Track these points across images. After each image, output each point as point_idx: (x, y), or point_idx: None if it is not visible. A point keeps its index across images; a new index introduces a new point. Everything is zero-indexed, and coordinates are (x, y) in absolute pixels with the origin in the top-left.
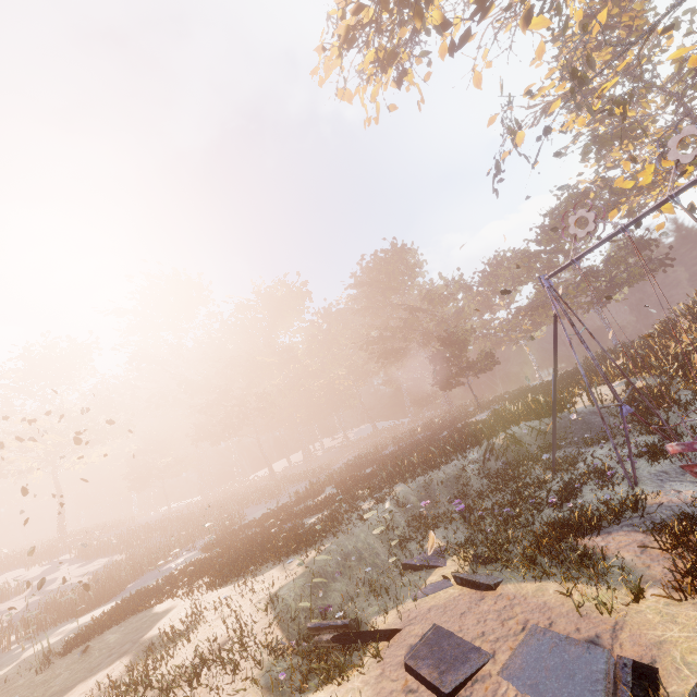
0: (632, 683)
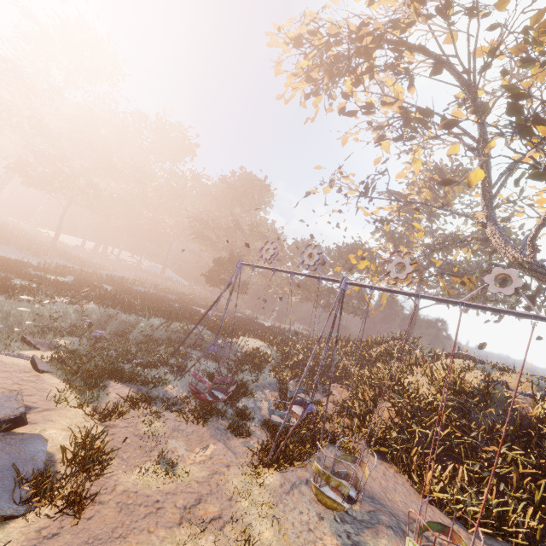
0: (4, 420)
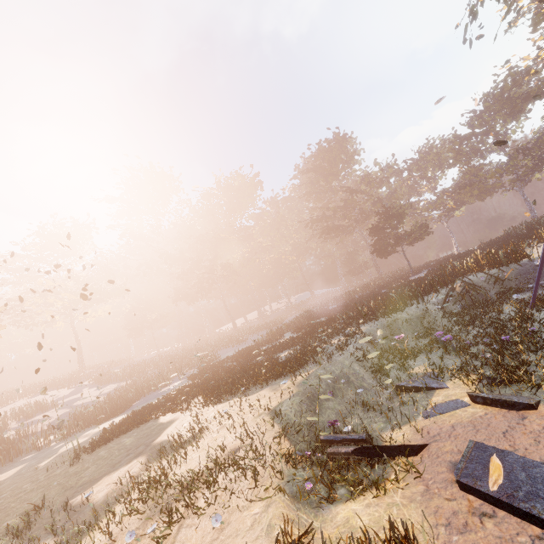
0: None
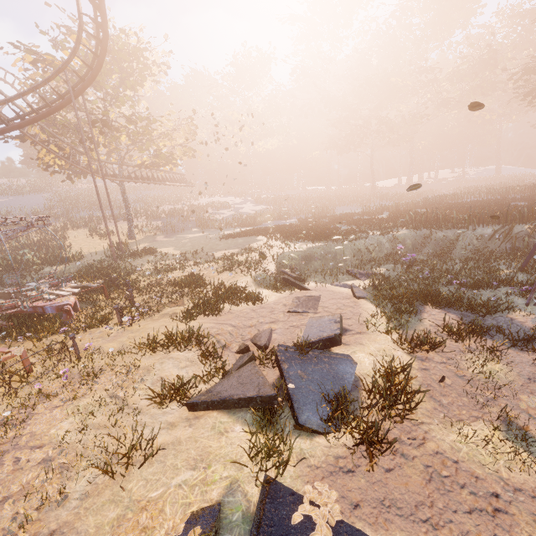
0: (322, 340)
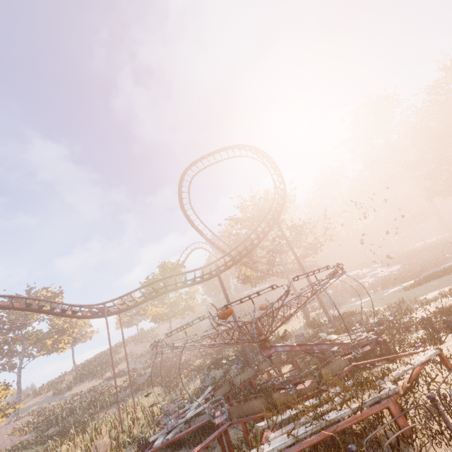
0: None
